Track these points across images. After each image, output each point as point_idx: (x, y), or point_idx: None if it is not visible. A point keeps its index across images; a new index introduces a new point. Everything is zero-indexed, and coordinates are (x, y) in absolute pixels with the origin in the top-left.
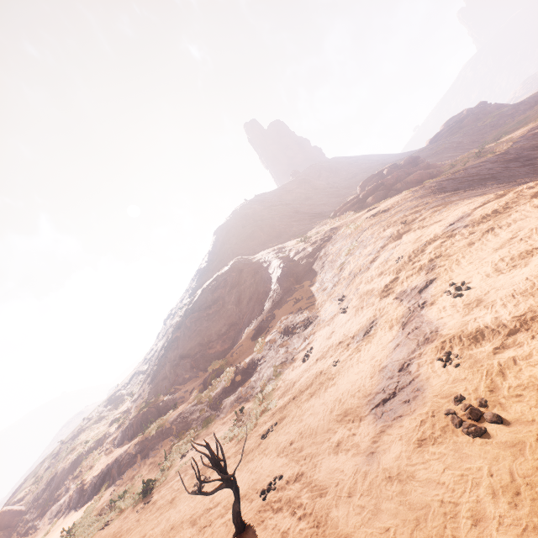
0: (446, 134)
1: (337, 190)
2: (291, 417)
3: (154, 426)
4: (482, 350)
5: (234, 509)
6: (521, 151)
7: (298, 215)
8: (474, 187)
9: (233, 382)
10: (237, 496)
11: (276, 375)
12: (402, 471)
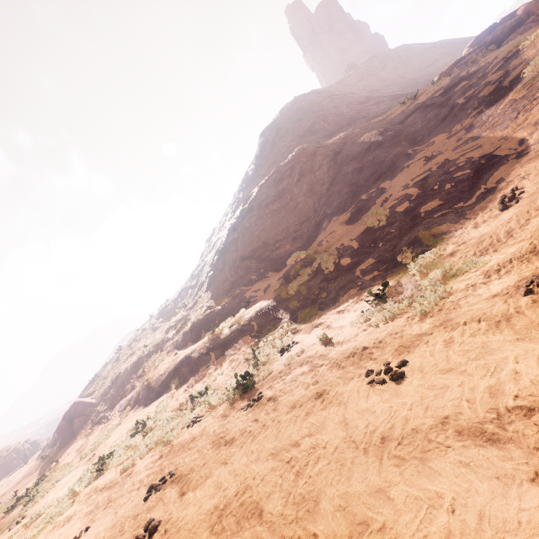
0: None
1: (413, 78)
2: None
3: (225, 325)
4: None
5: None
6: None
7: (372, 99)
8: None
9: (337, 266)
10: None
11: (433, 241)
12: None
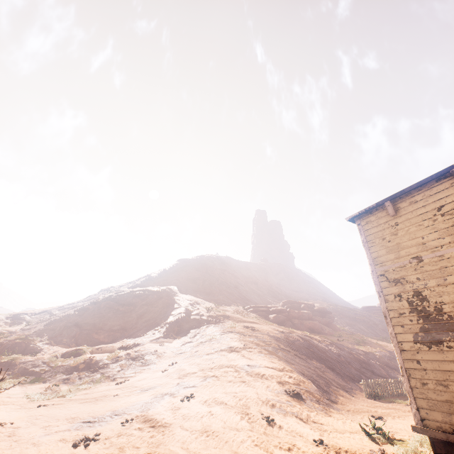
0: (375, 311)
1: (279, 292)
2: (62, 405)
3: (11, 356)
4: (137, 425)
5: None
6: (374, 360)
7: (233, 289)
8: (304, 357)
9: (77, 365)
10: None
11: (98, 381)
12: (41, 443)
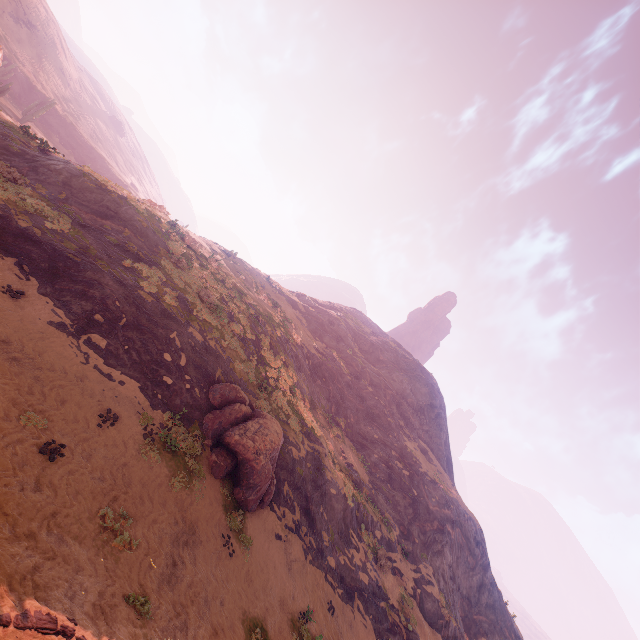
0: None
1: None
2: None
3: None
4: None
5: None
6: None
7: None
8: None
9: None
10: None
11: None
12: None
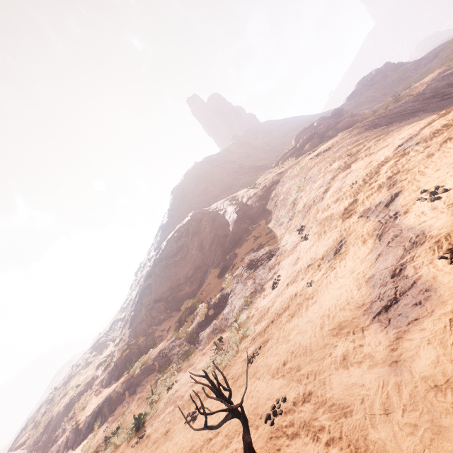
0: (361, 92)
1: (273, 147)
2: (275, 339)
3: (137, 365)
4: None
5: (245, 441)
6: (436, 90)
7: (243, 170)
8: (407, 118)
9: (206, 316)
10: (246, 426)
11: (248, 304)
12: (451, 377)
